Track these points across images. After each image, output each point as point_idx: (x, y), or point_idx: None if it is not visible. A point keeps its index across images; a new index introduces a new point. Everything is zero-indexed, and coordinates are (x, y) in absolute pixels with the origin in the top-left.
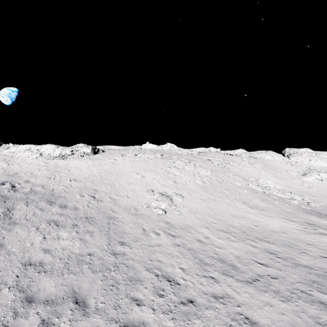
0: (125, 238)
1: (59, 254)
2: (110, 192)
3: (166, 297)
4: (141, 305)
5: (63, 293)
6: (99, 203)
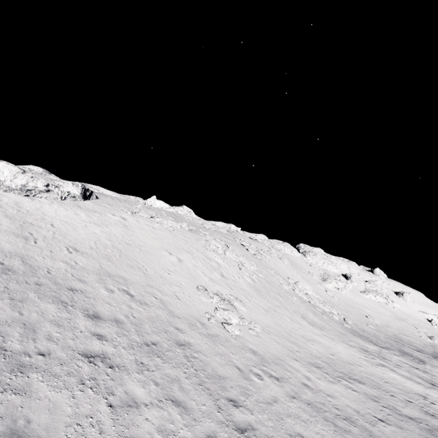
0: (230, 391)
1: None
2: (149, 285)
3: None
4: None
5: None
6: (146, 308)
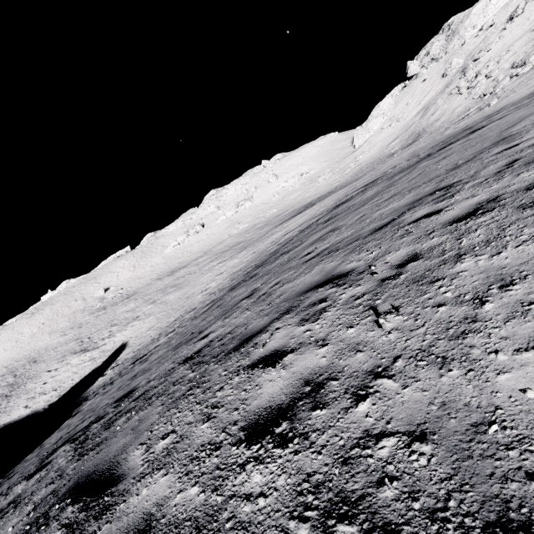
0: None
1: None
2: None
3: None
4: None
5: None
6: None
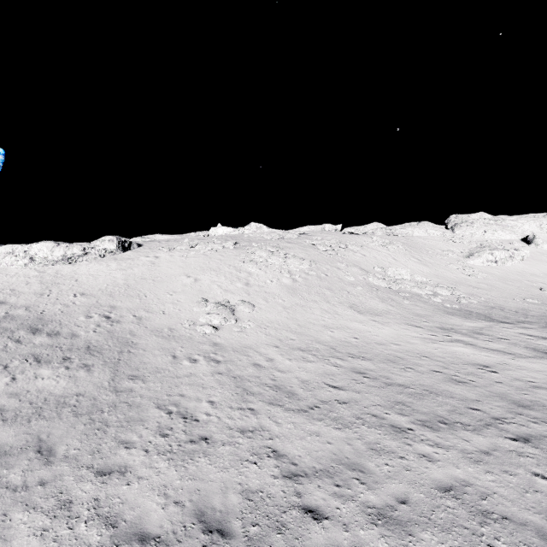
0: (140, 371)
1: (31, 397)
2: (137, 308)
3: (172, 437)
4: (131, 448)
5: (23, 442)
6: (114, 325)
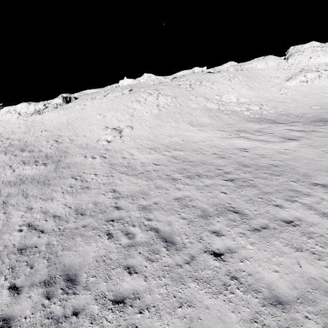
0: (68, 164)
1: (21, 177)
2: (71, 135)
3: (74, 187)
4: (57, 192)
5: (17, 192)
6: (59, 144)
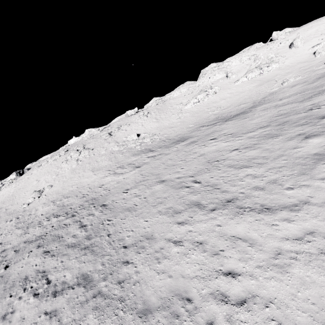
0: None
1: None
2: (9, 205)
3: None
4: None
5: None
6: None
